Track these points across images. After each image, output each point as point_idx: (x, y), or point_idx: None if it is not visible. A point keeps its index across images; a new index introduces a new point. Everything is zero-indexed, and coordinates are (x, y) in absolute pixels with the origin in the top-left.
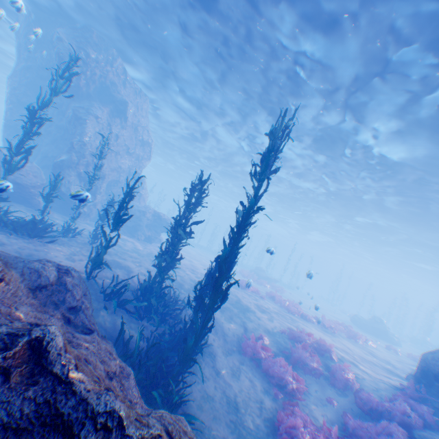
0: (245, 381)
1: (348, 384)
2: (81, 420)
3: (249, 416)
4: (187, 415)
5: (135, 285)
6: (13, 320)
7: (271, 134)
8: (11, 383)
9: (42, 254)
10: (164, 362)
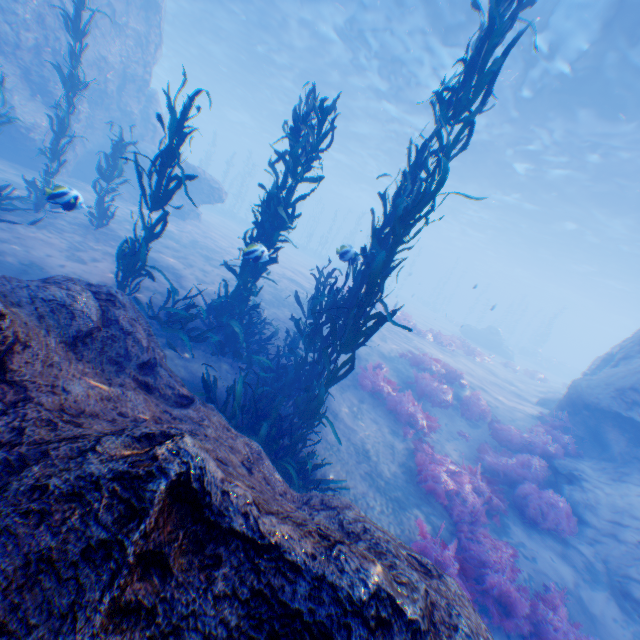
0: (369, 423)
1: (480, 415)
2: (337, 620)
3: (383, 464)
4: (324, 479)
5: (196, 301)
6: (78, 423)
7: (497, 7)
8: (175, 577)
9: (20, 251)
10: (281, 419)
